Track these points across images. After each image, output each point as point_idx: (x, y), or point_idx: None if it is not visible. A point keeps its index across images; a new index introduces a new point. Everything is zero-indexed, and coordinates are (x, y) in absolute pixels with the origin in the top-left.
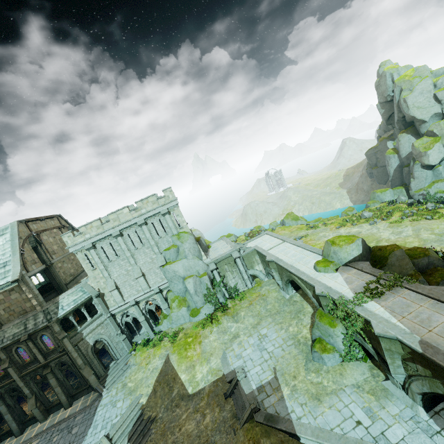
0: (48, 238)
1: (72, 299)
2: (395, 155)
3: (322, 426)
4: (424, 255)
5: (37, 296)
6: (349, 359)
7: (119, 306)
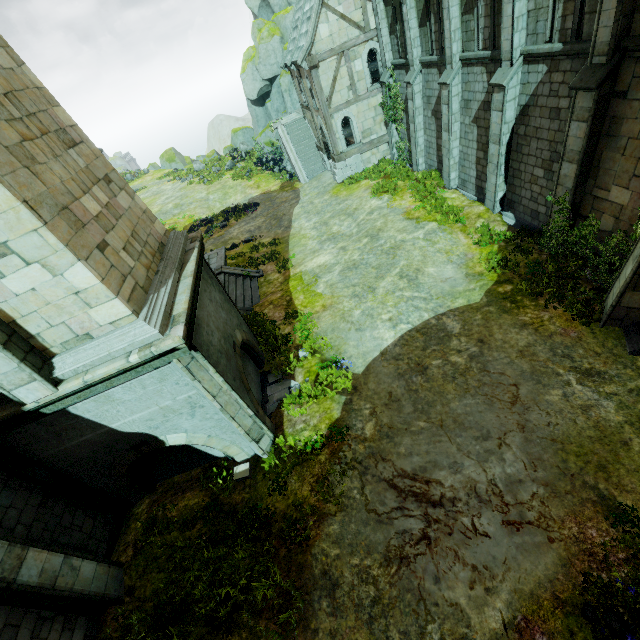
0: None
1: None
2: None
3: None
4: None
5: None
6: None
7: None
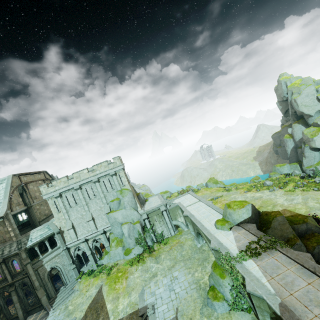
0: (33, 187)
1: (39, 233)
2: (291, 139)
3: None
4: (303, 222)
5: (14, 230)
6: (235, 308)
7: (73, 242)
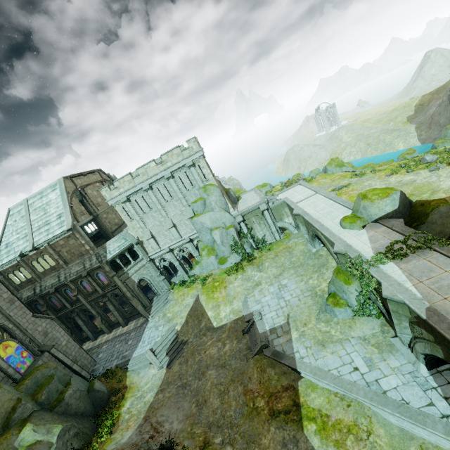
0: (92, 192)
1: (117, 245)
2: None
3: (321, 367)
4: None
5: (88, 242)
6: (361, 314)
7: (156, 253)
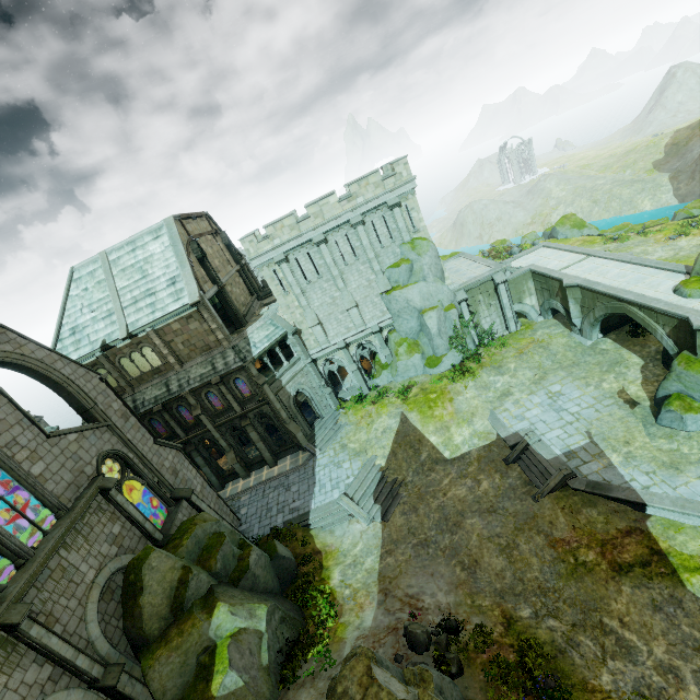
0: (206, 248)
1: (263, 335)
2: None
3: (689, 497)
4: None
5: (221, 327)
6: None
7: (323, 349)
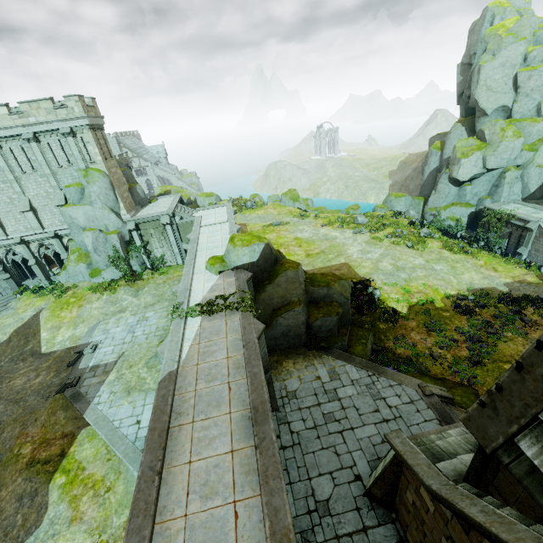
0: None
1: None
2: (439, 153)
3: (109, 416)
4: (325, 285)
5: None
6: None
7: None
